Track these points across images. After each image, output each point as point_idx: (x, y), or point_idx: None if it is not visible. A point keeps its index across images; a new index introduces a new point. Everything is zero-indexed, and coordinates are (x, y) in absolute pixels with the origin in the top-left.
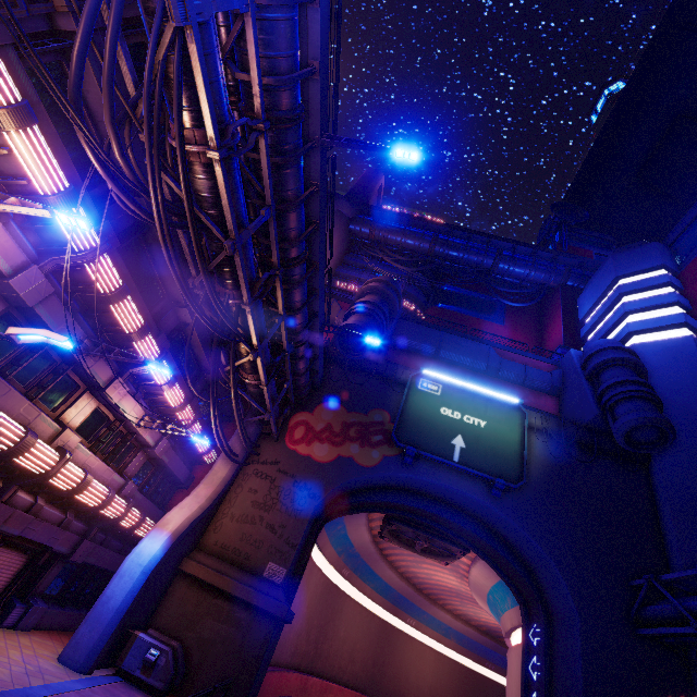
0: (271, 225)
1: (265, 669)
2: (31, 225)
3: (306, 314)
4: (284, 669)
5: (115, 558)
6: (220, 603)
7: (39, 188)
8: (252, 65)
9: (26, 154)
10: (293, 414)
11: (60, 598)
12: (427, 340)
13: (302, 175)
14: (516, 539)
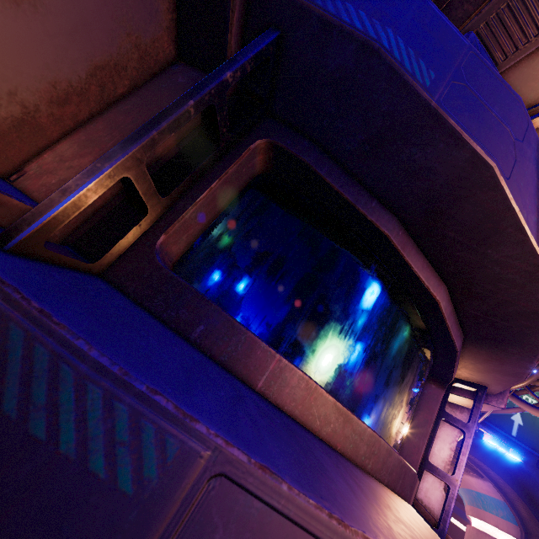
0: None
1: None
2: None
3: None
4: None
5: None
6: None
7: None
8: None
9: None
10: None
11: None
12: None
13: None
14: None
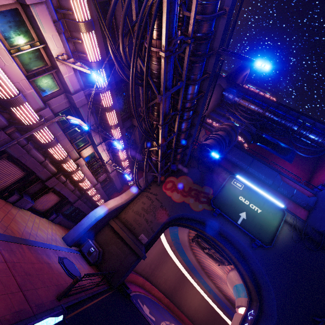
0: (181, 90)
1: (129, 272)
2: (84, 74)
3: (187, 134)
4: (138, 274)
5: (88, 209)
6: (119, 241)
7: (90, 59)
8: (192, 8)
9: (87, 43)
10: (169, 176)
11: (67, 216)
12: (244, 160)
13: (203, 68)
14: (257, 270)
